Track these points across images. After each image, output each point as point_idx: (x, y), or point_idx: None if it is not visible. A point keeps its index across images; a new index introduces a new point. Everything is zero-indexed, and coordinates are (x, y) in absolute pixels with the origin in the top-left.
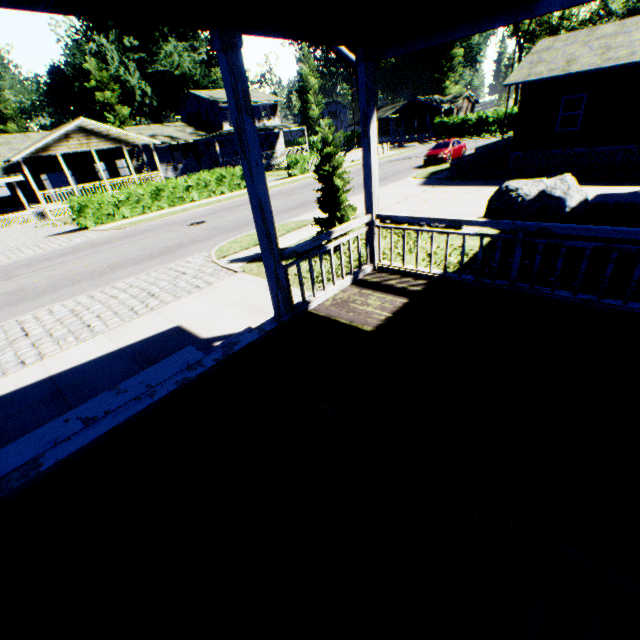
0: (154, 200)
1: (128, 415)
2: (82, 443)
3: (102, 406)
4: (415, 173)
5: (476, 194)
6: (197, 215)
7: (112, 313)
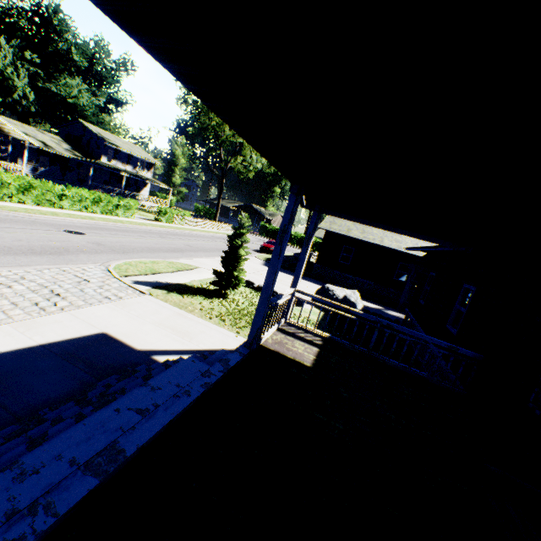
0: (20, 192)
1: (179, 409)
2: (152, 431)
3: (146, 399)
4: (256, 254)
5: (300, 283)
6: (72, 223)
7: (10, 303)
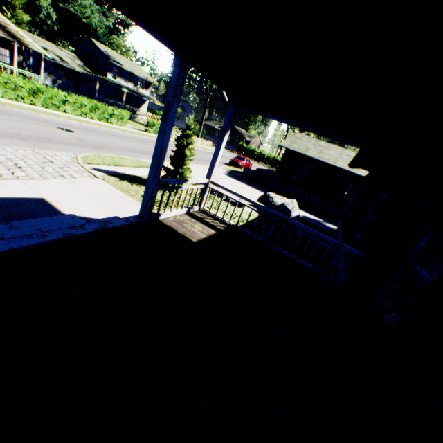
0: (31, 95)
1: (22, 245)
2: None
3: None
4: (224, 166)
5: (252, 192)
6: (67, 124)
7: None
